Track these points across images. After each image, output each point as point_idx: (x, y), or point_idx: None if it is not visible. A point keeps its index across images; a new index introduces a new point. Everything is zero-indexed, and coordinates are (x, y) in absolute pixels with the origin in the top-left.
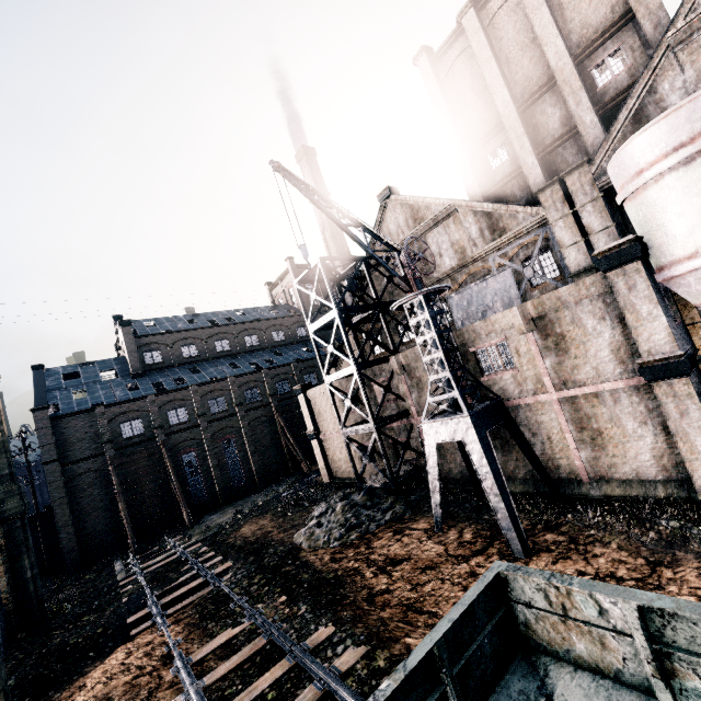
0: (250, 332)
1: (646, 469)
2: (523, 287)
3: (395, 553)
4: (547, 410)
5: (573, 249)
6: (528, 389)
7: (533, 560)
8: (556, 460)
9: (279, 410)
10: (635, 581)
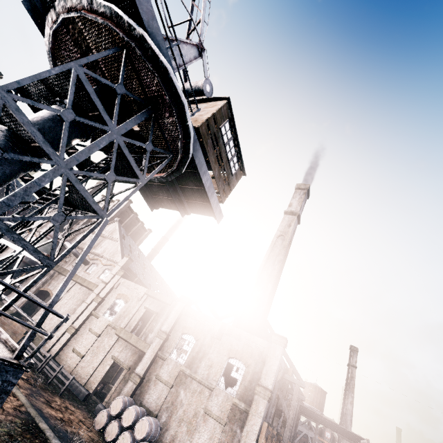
0: None
1: None
2: None
3: None
4: None
5: None
6: None
7: None
8: None
9: None
10: None
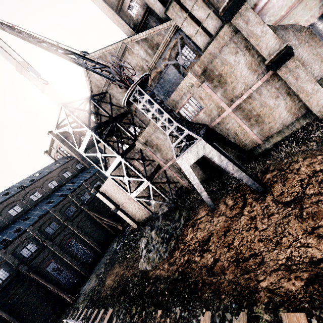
0: (49, 180)
1: (286, 119)
2: (181, 71)
3: (202, 237)
4: (228, 120)
5: (197, 35)
6: (215, 115)
7: (273, 190)
8: (243, 142)
9: (90, 209)
10: None
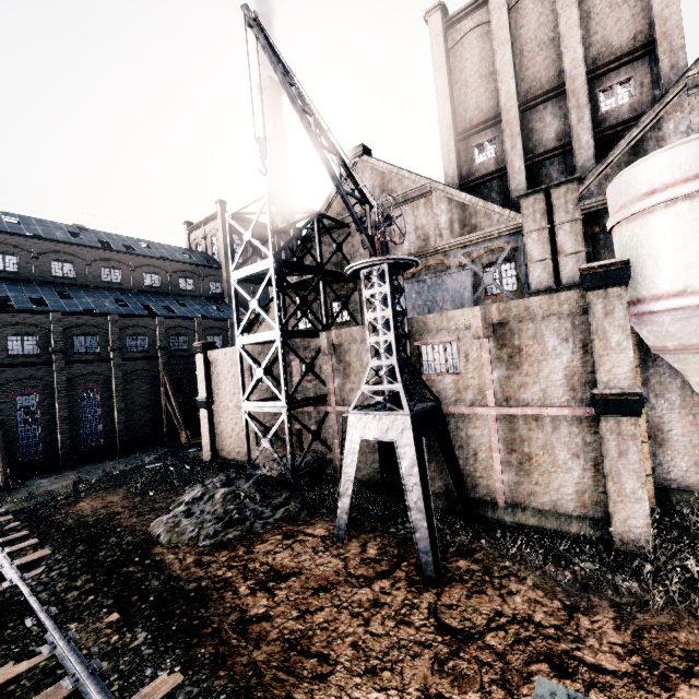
0: (152, 269)
1: (566, 502)
2: (478, 293)
3: (283, 564)
4: (481, 424)
5: (540, 265)
6: (467, 398)
7: (446, 591)
8: (477, 478)
9: (168, 367)
10: (555, 628)
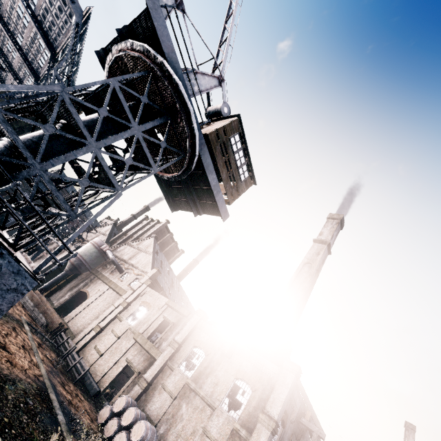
0: None
1: None
2: None
3: None
4: None
5: None
6: None
7: None
8: None
9: None
10: None
